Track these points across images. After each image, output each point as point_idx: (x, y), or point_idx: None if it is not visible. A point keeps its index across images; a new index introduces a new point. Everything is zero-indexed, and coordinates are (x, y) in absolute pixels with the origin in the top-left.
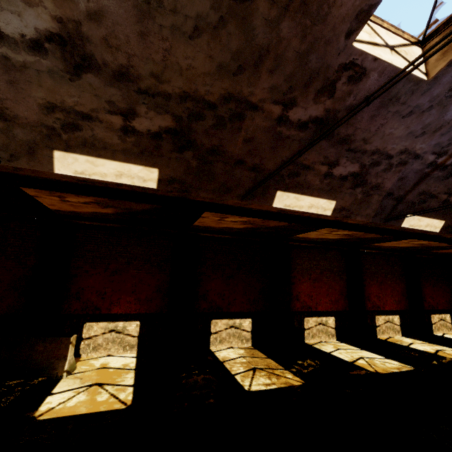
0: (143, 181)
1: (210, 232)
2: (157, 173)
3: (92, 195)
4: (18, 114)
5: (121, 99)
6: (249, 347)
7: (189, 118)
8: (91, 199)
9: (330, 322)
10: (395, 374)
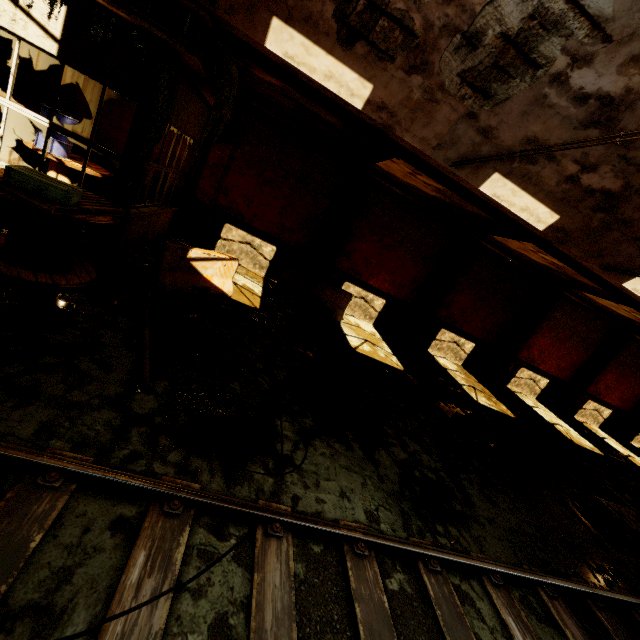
0: (536, 221)
1: (495, 246)
2: (555, 219)
3: (464, 199)
4: (500, 136)
5: (598, 155)
6: (459, 365)
7: (638, 190)
8: (442, 188)
9: (541, 382)
10: (587, 450)
